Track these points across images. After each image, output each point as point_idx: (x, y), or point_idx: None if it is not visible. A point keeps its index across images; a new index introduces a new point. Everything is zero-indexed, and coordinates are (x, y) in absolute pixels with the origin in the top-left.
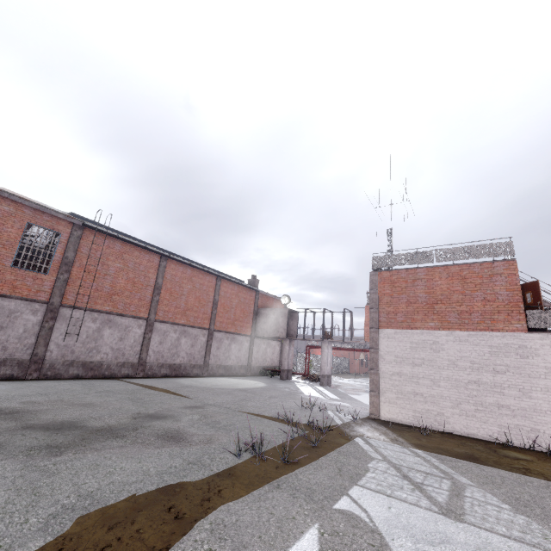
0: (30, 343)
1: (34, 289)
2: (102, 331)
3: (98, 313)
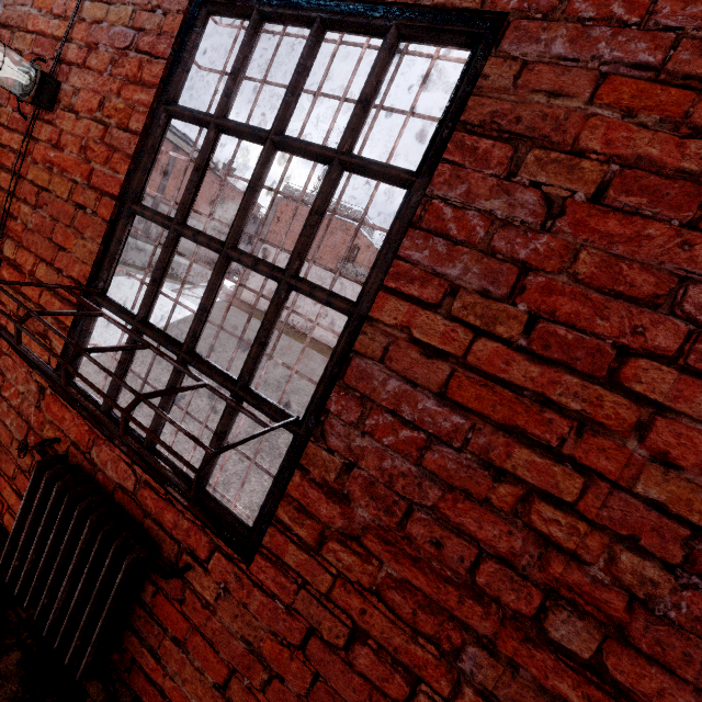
0: None
1: None
2: None
3: None
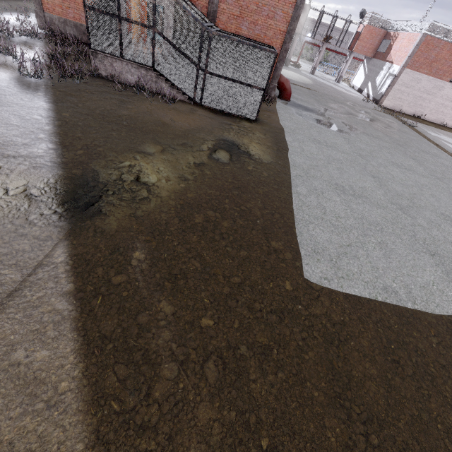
0: None
1: None
2: None
3: None
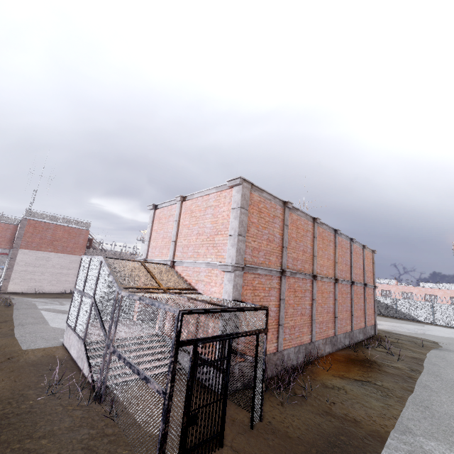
0: None
1: None
2: None
3: None
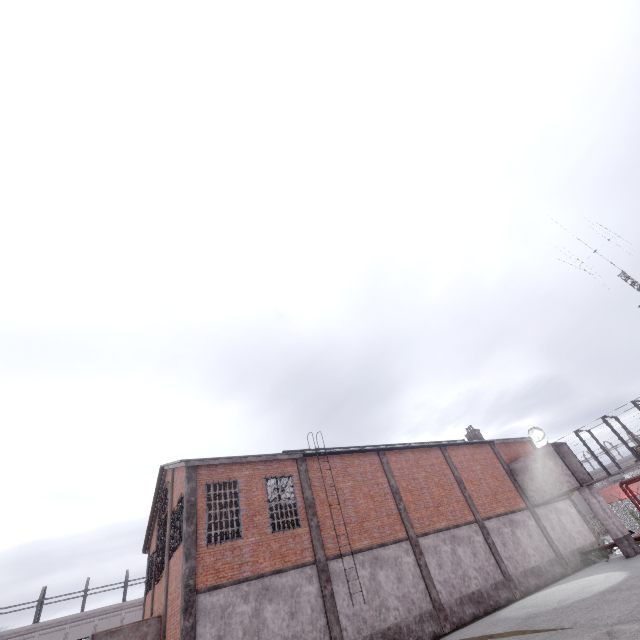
0: (322, 624)
1: (298, 550)
2: (375, 576)
3: (361, 554)
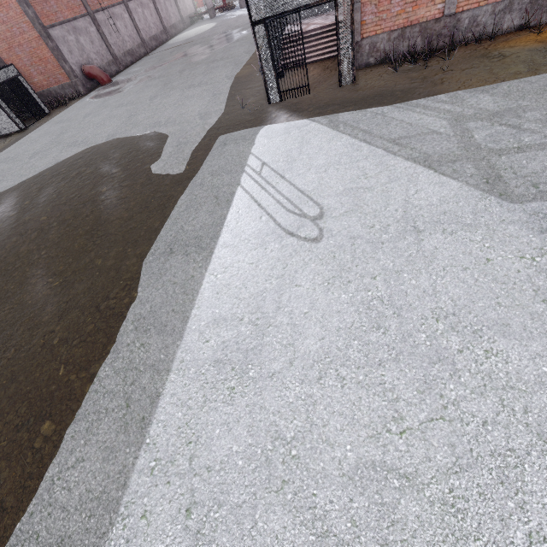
0: (105, 48)
1: (77, 6)
2: (116, 25)
3: (106, 11)
